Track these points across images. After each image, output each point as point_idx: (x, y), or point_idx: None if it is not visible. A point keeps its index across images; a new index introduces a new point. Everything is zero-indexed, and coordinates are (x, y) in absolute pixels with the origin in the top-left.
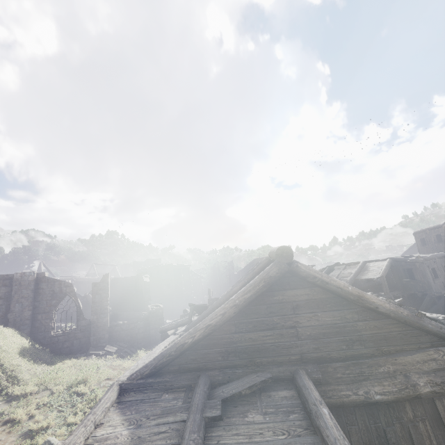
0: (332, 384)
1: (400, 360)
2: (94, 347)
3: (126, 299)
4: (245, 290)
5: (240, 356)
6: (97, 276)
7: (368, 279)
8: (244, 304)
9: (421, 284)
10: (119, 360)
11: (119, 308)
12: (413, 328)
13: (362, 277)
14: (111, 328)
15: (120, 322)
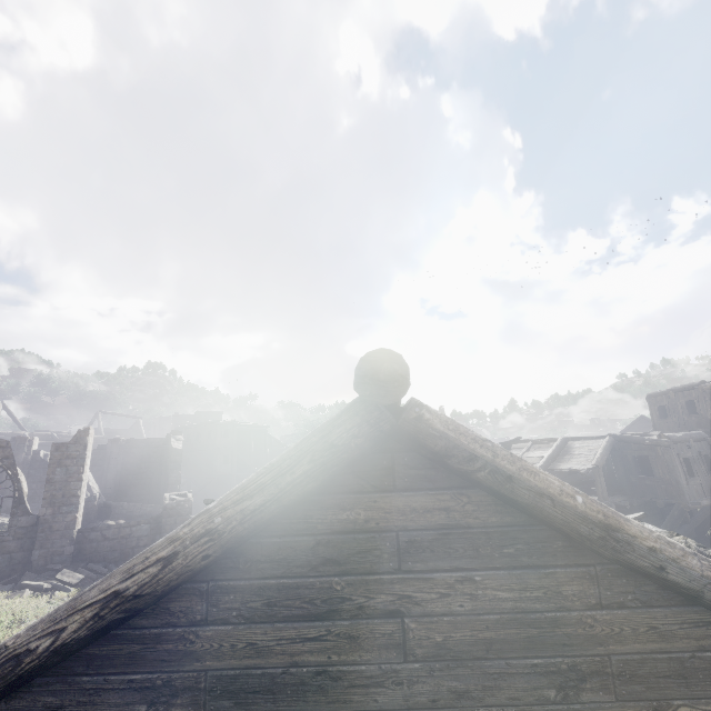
0: None
1: None
2: (38, 571)
3: (144, 478)
4: (249, 486)
5: (211, 705)
6: (102, 434)
7: (569, 471)
8: (239, 529)
9: (663, 486)
10: None
11: (129, 493)
12: None
13: (561, 466)
14: (82, 534)
15: (110, 522)
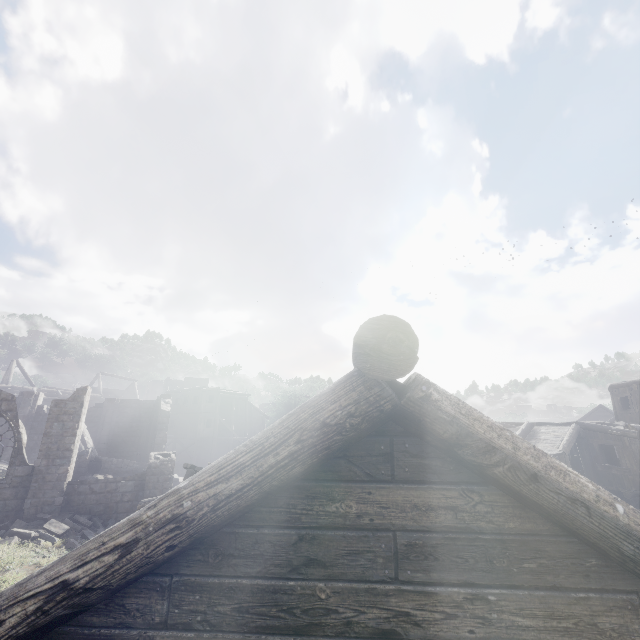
0: None
1: None
2: (29, 519)
3: (134, 436)
4: (226, 466)
5: None
6: (101, 393)
7: None
8: (211, 517)
9: (631, 476)
10: (60, 553)
11: (120, 449)
12: None
13: None
14: (71, 486)
15: (99, 476)
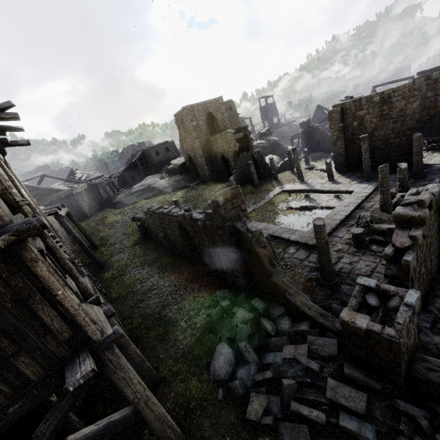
0: (40, 204)
1: (51, 196)
2: None
3: None
4: None
5: None
6: None
7: (142, 160)
8: None
9: (152, 160)
10: None
11: None
12: (52, 190)
13: (132, 161)
14: None
15: None
